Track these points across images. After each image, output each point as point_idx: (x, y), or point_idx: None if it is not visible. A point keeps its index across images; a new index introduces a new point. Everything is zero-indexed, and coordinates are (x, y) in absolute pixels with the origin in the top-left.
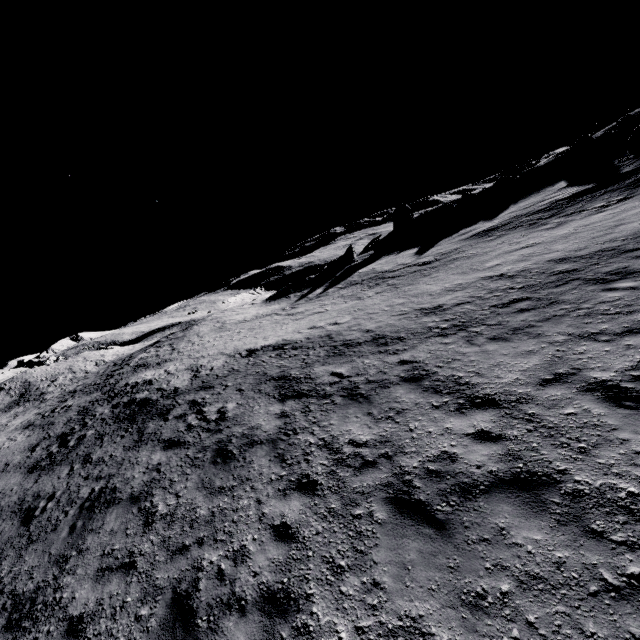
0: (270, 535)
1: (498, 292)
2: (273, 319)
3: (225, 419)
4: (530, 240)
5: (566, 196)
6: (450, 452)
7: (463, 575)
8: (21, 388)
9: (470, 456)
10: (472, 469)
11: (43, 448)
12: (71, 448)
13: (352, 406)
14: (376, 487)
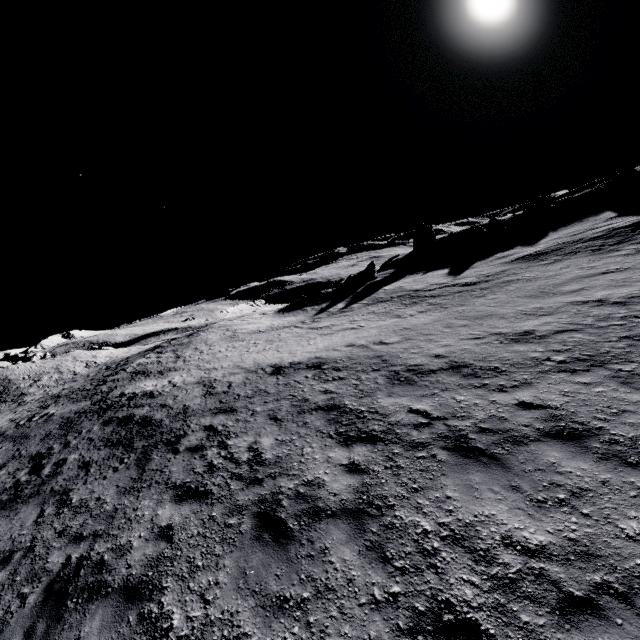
0: None
1: (616, 320)
2: (294, 332)
3: (263, 462)
4: (609, 265)
5: (626, 224)
6: None
7: None
8: None
9: None
10: None
11: (9, 472)
12: (45, 478)
13: (473, 469)
14: None
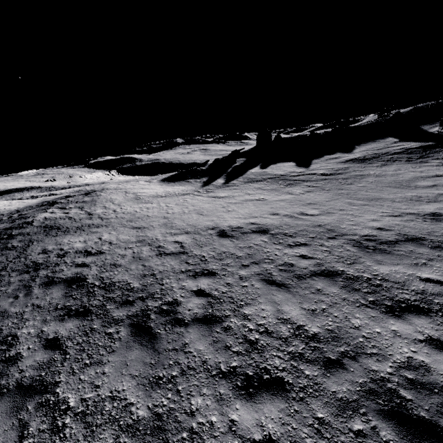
0: None
1: None
2: (199, 199)
3: (317, 338)
4: (434, 171)
5: (415, 146)
6: None
7: None
8: None
9: None
10: None
11: None
12: None
13: None
14: None
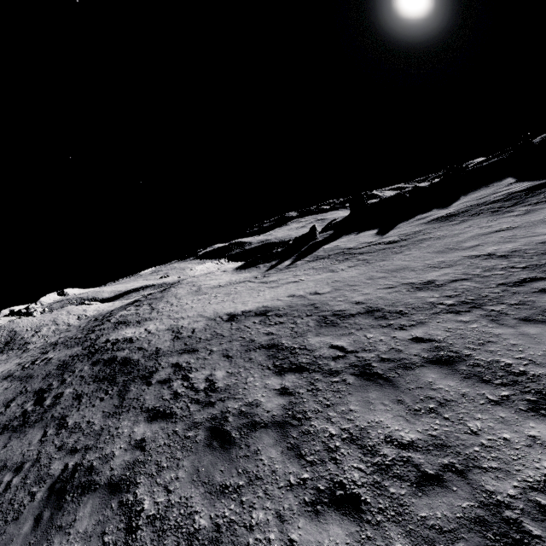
0: None
1: (498, 270)
2: (248, 286)
3: (216, 390)
4: (502, 224)
5: (521, 189)
6: None
7: None
8: (7, 336)
9: None
10: None
11: (18, 404)
12: (46, 407)
13: (372, 389)
14: (460, 523)
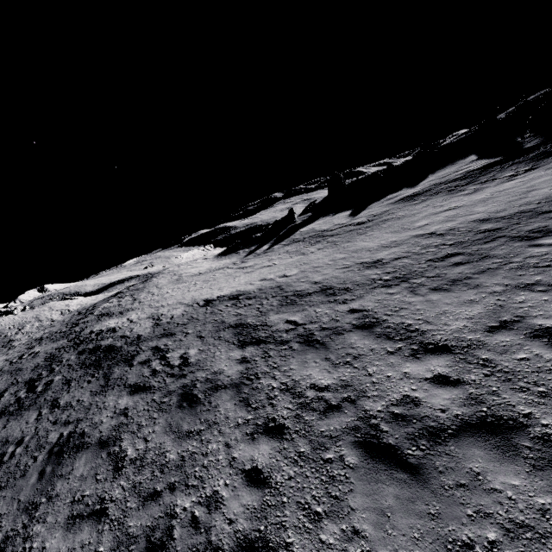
0: (242, 480)
1: (431, 248)
2: (226, 272)
3: (188, 364)
4: (452, 204)
5: (478, 167)
6: (412, 396)
7: (445, 523)
8: None
9: (433, 400)
10: (437, 413)
11: (11, 393)
12: (39, 393)
13: (310, 352)
14: (343, 431)
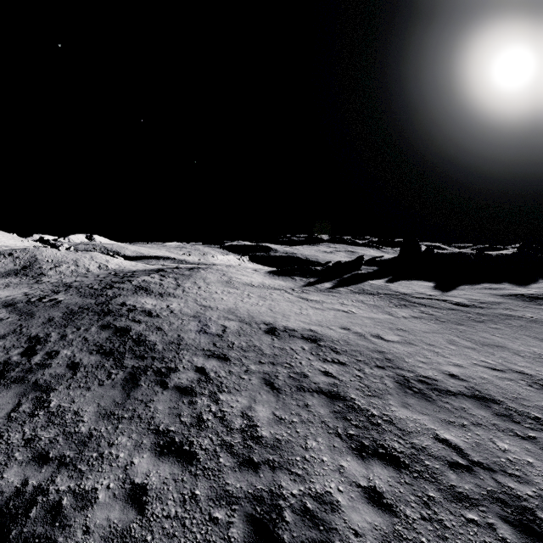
0: None
1: None
2: (285, 296)
3: (259, 439)
4: None
5: None
6: None
7: None
8: (27, 261)
9: None
10: None
11: (5, 346)
12: (33, 365)
13: None
14: None
